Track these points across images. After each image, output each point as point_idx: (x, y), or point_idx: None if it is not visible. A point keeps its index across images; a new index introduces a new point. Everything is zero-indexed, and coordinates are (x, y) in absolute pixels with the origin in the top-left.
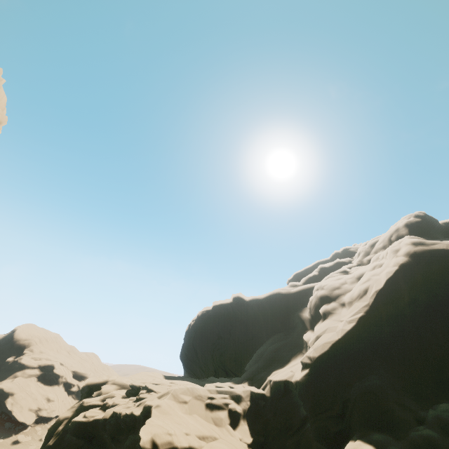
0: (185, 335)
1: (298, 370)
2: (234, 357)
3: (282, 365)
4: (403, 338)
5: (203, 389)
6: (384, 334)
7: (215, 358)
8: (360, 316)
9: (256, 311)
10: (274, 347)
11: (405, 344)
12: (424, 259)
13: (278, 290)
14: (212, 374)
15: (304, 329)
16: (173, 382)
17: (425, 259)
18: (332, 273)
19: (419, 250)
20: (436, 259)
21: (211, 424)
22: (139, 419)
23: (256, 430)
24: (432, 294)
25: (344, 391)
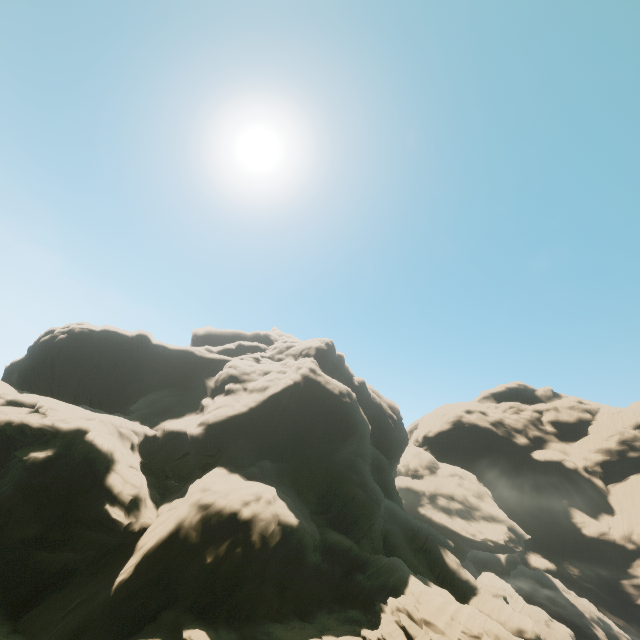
0: (40, 345)
1: (194, 425)
2: (110, 392)
3: (177, 416)
4: (269, 424)
5: (118, 420)
6: (261, 419)
7: (84, 386)
8: (254, 404)
9: (158, 357)
10: (170, 400)
11: (268, 427)
12: (309, 383)
13: (194, 350)
14: (69, 400)
15: (204, 394)
16: (66, 404)
17: (309, 383)
18: (248, 356)
19: (310, 376)
20: (313, 386)
21: (121, 444)
22: (68, 430)
23: (144, 455)
24: (299, 405)
25: (222, 444)
